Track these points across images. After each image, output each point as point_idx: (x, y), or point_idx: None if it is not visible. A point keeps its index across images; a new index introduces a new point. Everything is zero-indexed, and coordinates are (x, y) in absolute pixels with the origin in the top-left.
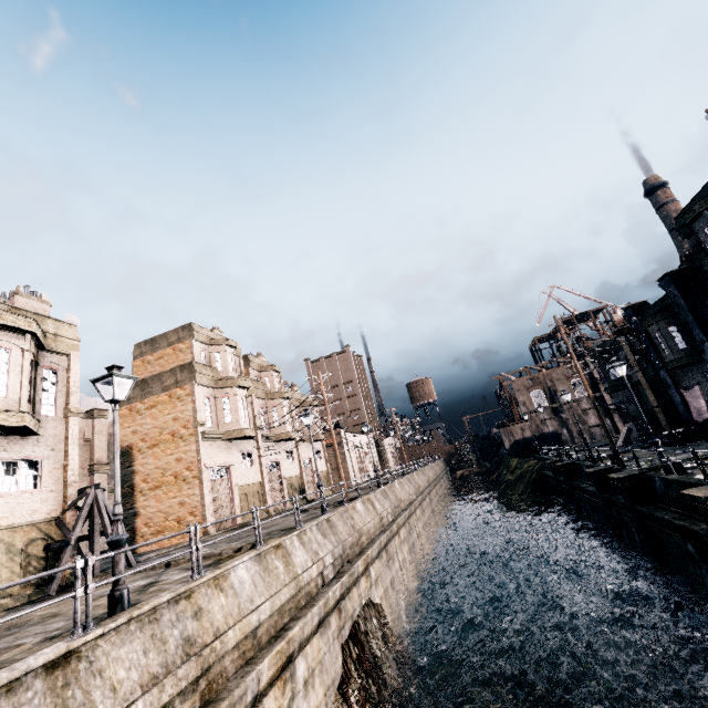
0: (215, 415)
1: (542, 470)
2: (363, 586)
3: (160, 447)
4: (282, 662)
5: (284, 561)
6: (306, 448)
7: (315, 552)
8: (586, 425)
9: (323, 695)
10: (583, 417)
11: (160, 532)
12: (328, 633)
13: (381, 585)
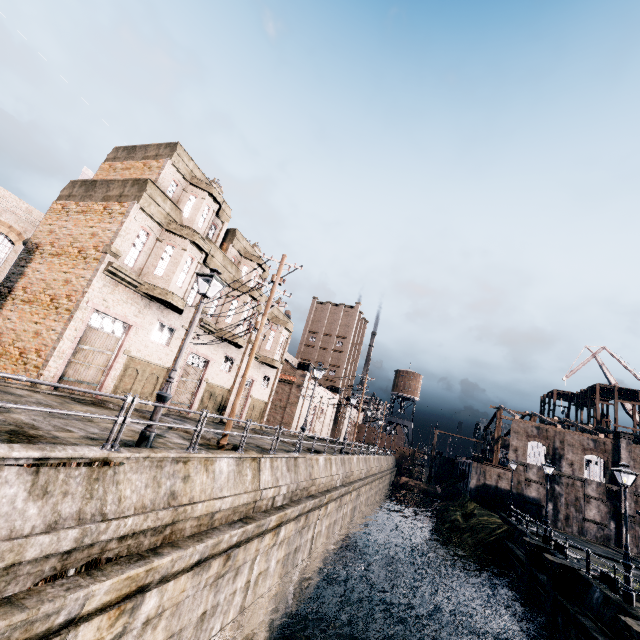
0: (145, 257)
1: (506, 539)
2: None
3: (61, 259)
4: None
5: None
6: (255, 367)
7: None
8: (581, 514)
9: None
10: (581, 503)
11: None
12: None
13: (164, 626)
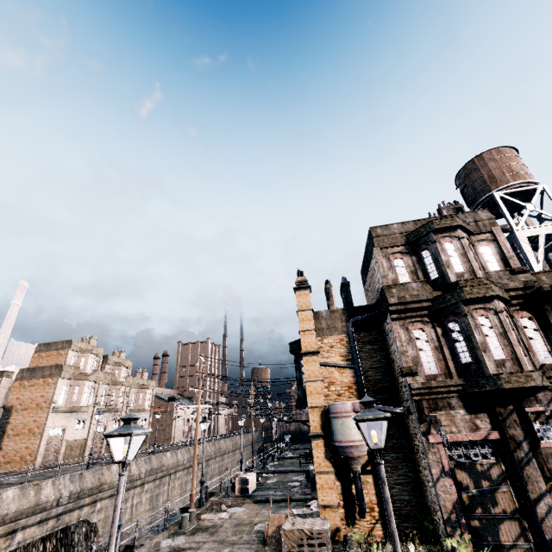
0: (67, 396)
1: None
2: (85, 511)
3: (28, 411)
4: (9, 530)
5: (37, 491)
6: None
7: (60, 489)
8: None
9: (28, 551)
10: None
11: (10, 462)
12: (44, 527)
13: (104, 513)
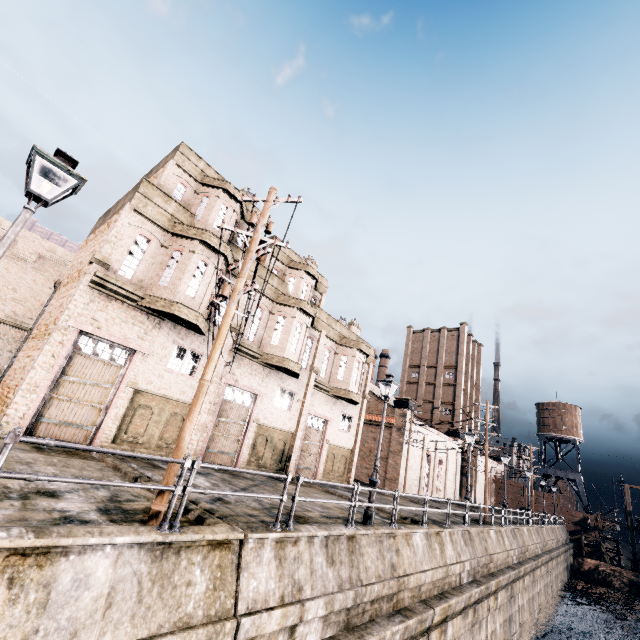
0: (147, 267)
1: None
2: None
3: (67, 286)
4: None
5: None
6: (326, 403)
7: None
8: None
9: None
10: None
11: None
12: None
13: None
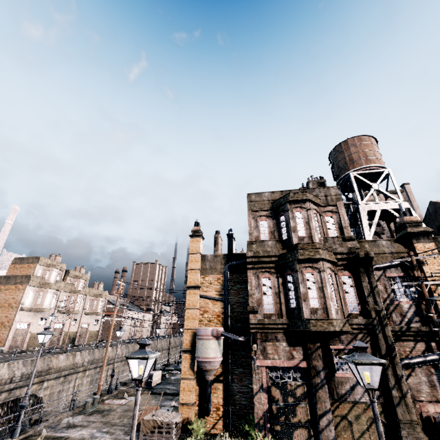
0: (33, 299)
1: None
2: (33, 388)
3: (2, 308)
4: None
5: None
6: (89, 318)
7: (14, 371)
8: None
9: None
10: None
11: None
12: None
13: (49, 390)
